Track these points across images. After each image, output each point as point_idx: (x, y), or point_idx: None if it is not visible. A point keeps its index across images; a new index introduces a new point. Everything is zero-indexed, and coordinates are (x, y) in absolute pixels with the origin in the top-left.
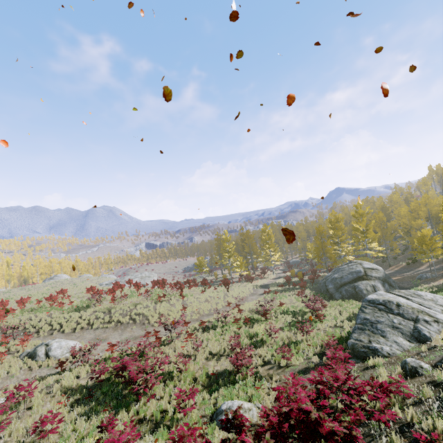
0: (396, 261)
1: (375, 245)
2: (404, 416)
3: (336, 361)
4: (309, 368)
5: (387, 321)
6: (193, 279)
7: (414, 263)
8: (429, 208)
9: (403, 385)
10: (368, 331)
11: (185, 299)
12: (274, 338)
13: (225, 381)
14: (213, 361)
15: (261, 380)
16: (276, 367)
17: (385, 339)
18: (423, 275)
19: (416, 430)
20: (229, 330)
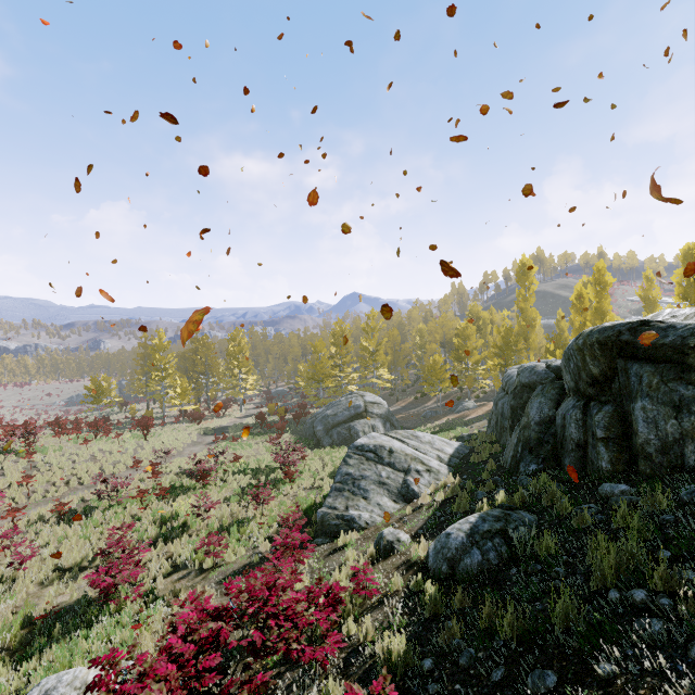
0: (405, 395)
1: (384, 372)
2: (359, 632)
3: (288, 550)
4: (250, 565)
5: (374, 475)
6: (75, 419)
7: (423, 397)
8: (446, 330)
9: (369, 576)
10: (348, 492)
11: (38, 458)
12: (207, 518)
13: (71, 626)
14: (56, 586)
15: (155, 605)
16: (195, 572)
17: (367, 502)
18: (429, 412)
19: (367, 658)
20: (122, 514)
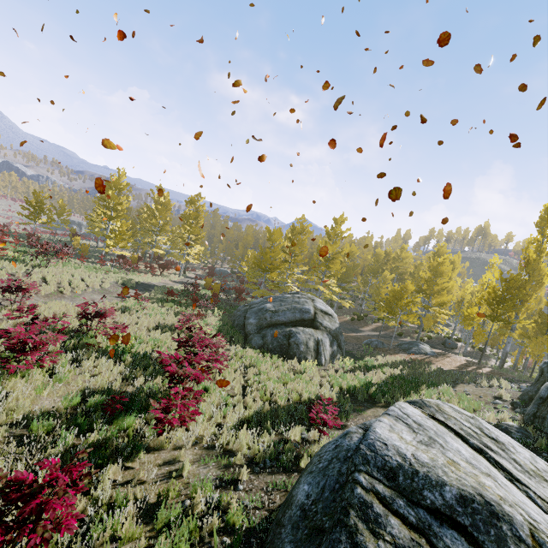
0: (340, 312)
1: (332, 283)
2: None
3: None
4: None
5: None
6: None
7: (359, 321)
8: (401, 263)
9: None
10: None
11: None
12: None
13: None
14: None
15: None
16: None
17: None
18: (375, 341)
19: None
20: None
